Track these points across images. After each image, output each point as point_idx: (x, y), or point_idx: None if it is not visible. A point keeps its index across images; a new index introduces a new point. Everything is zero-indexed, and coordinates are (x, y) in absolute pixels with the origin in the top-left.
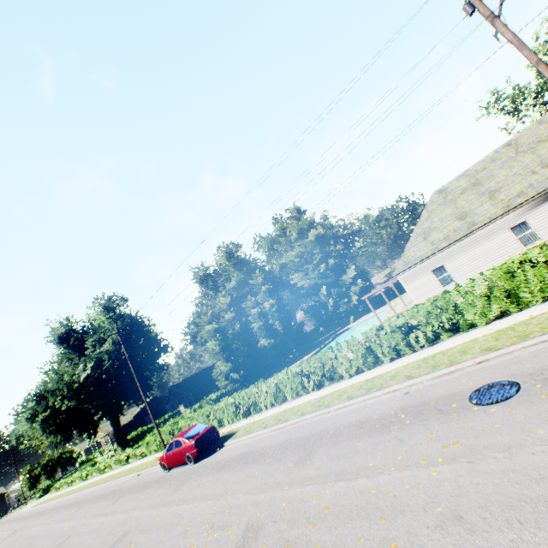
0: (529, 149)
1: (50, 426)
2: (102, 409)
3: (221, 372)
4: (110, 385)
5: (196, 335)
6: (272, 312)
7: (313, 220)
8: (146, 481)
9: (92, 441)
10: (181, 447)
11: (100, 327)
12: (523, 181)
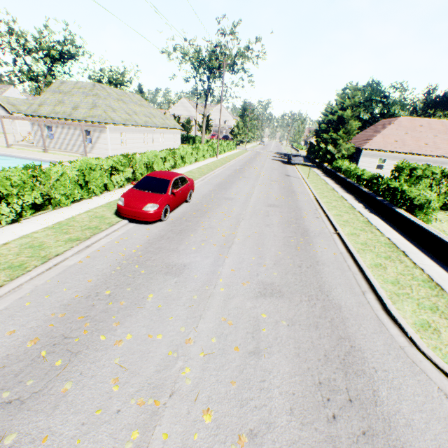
0: (138, 105)
1: None
2: None
3: None
4: None
5: None
6: None
7: None
8: (152, 242)
9: None
10: (188, 184)
11: None
12: (145, 118)
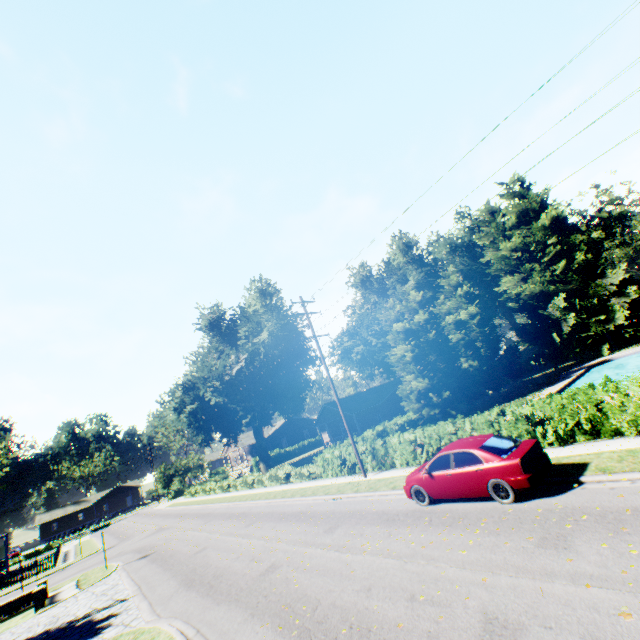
0: None
1: (195, 422)
2: (249, 414)
3: (410, 391)
4: (263, 386)
5: (349, 350)
6: (470, 325)
7: (546, 197)
8: (376, 512)
9: (225, 452)
10: (475, 466)
11: (255, 315)
12: None
